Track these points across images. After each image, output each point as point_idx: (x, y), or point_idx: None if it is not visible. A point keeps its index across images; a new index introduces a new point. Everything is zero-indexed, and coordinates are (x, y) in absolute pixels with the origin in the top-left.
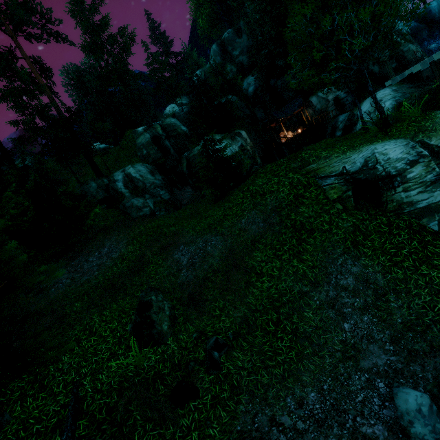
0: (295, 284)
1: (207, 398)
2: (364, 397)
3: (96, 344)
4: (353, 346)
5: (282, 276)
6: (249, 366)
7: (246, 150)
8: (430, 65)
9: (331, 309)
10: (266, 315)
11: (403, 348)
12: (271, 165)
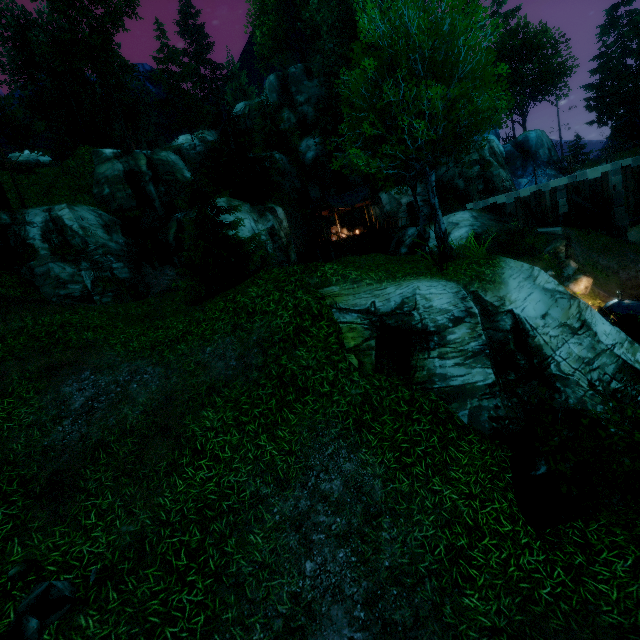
0: (251, 479)
1: None
2: None
3: None
4: (307, 606)
5: (234, 461)
6: None
7: (278, 236)
8: (515, 201)
9: (295, 531)
10: (181, 534)
11: (379, 616)
12: (279, 270)
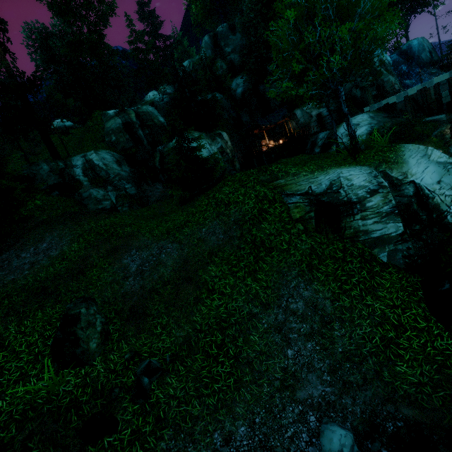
0: (245, 304)
1: (126, 432)
2: (294, 432)
3: (5, 361)
4: (293, 374)
5: (234, 294)
6: (182, 395)
7: (225, 153)
8: (404, 99)
9: (278, 333)
10: (210, 336)
11: (339, 379)
12: (240, 174)
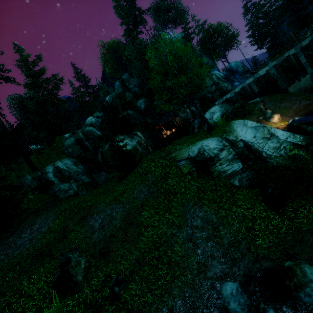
0: (168, 229)
1: None
2: (209, 295)
3: (24, 303)
4: (203, 264)
5: (160, 225)
6: (140, 292)
7: (141, 144)
8: (235, 94)
9: (190, 242)
10: (151, 254)
11: (229, 258)
12: (150, 155)
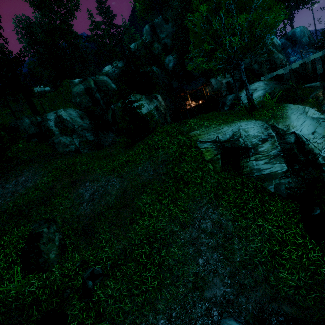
0: (168, 224)
1: (73, 324)
2: (201, 324)
3: None
4: (202, 278)
5: (159, 216)
6: (117, 294)
7: (160, 110)
8: (289, 71)
9: (192, 246)
10: (141, 248)
11: (237, 282)
12: (167, 126)
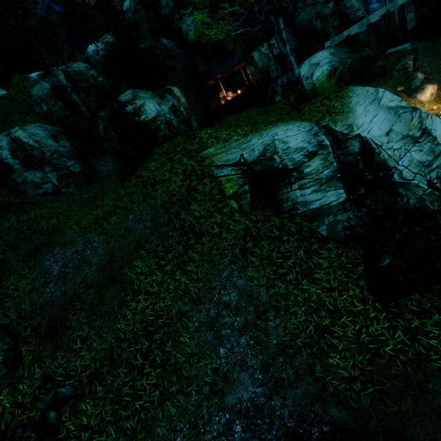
0: (174, 302)
1: None
2: None
3: None
4: (224, 375)
5: (161, 292)
6: (96, 423)
7: (179, 111)
8: (367, 28)
9: (210, 331)
10: (135, 345)
11: (271, 377)
12: (168, 144)
